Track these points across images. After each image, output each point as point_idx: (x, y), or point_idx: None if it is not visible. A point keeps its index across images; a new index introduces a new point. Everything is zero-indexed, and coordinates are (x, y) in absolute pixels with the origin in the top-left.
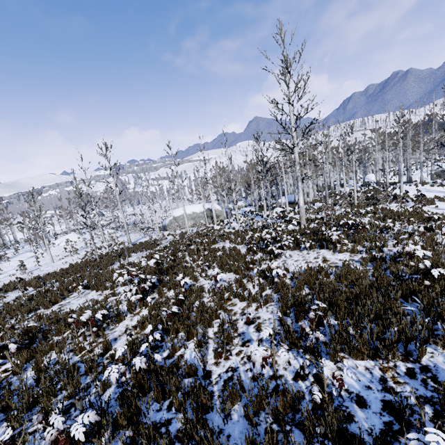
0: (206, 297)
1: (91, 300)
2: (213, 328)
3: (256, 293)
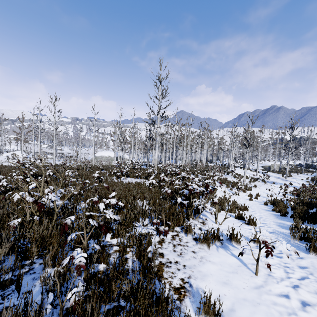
0: None
1: None
2: None
3: None
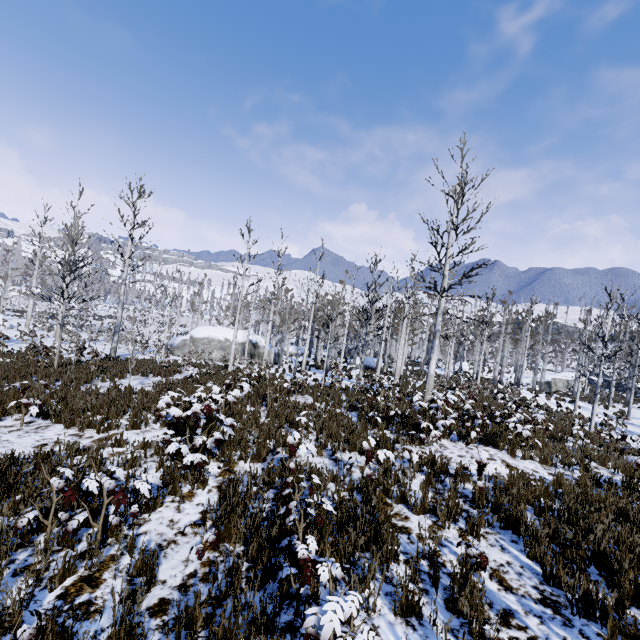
0: (332, 489)
1: (69, 442)
2: (396, 565)
3: (435, 500)
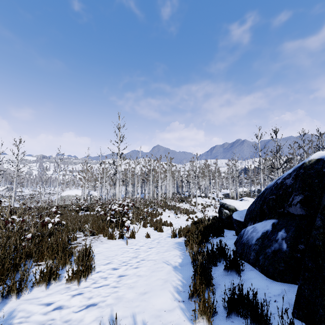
0: None
1: None
2: None
3: None
